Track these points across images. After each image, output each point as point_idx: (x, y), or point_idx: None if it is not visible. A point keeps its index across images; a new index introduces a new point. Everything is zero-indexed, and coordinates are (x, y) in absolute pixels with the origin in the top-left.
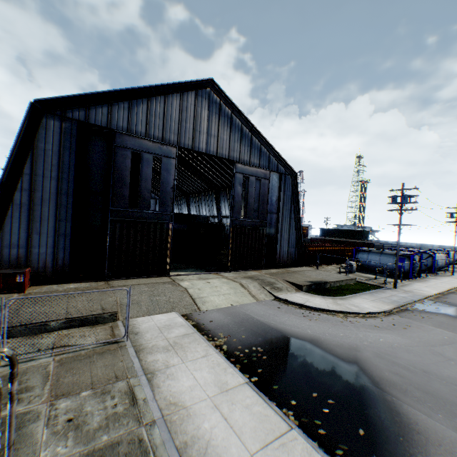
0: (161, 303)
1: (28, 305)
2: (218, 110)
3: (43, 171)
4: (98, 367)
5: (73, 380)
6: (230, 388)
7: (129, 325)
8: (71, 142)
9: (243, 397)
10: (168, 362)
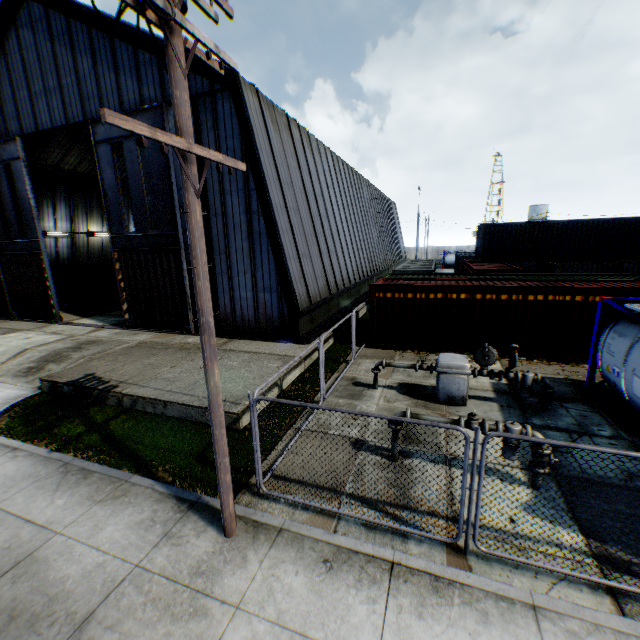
0: None
1: None
2: (48, 32)
3: None
4: None
5: None
6: None
7: None
8: None
9: None
10: None
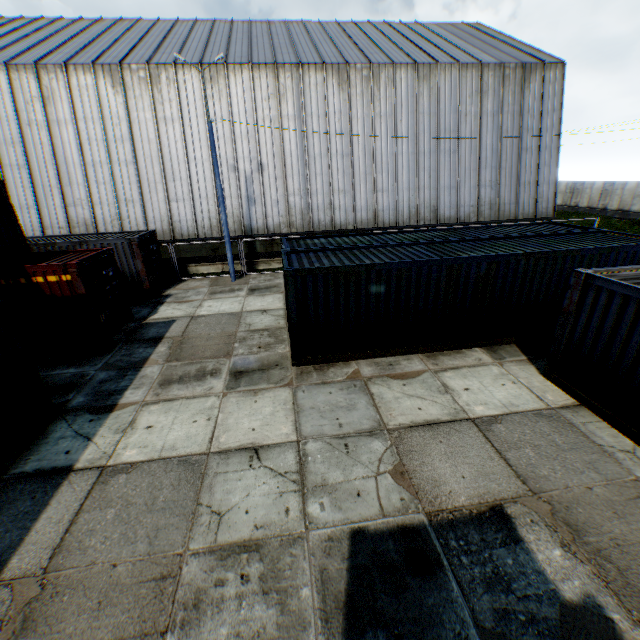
0: None
1: None
2: None
3: None
4: None
5: None
6: None
7: None
8: None
9: None
10: None
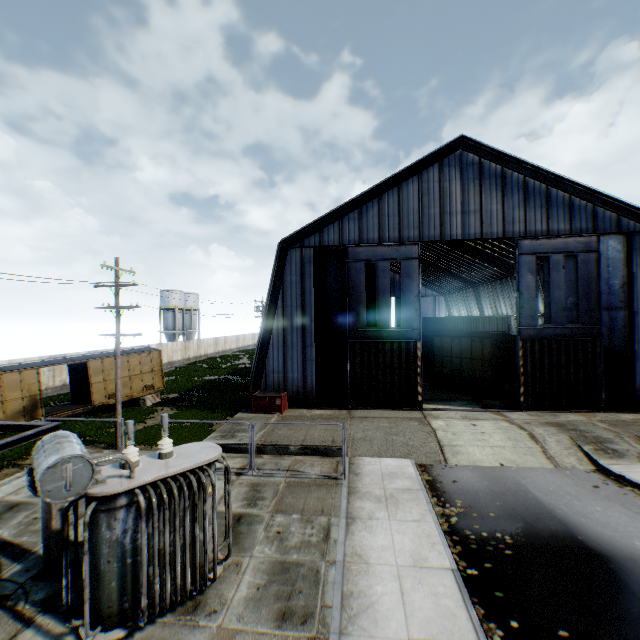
0: (397, 444)
1: (280, 427)
2: (477, 173)
3: (291, 302)
4: (312, 497)
5: (290, 502)
6: (426, 566)
7: (354, 464)
8: (310, 269)
9: (437, 582)
10: (373, 513)
